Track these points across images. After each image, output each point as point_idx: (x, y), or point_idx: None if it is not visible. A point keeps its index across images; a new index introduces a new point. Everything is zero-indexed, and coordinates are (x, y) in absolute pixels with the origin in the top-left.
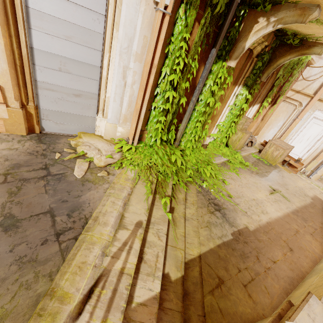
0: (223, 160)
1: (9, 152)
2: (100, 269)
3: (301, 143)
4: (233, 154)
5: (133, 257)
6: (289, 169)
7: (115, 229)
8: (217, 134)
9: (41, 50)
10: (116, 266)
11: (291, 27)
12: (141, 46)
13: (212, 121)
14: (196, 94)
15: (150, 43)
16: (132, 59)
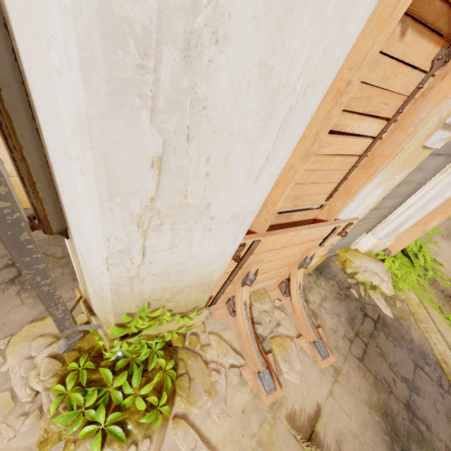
0: None
1: (328, 304)
2: None
3: None
4: None
5: None
6: None
7: None
8: None
9: None
10: None
11: None
12: None
13: None
14: None
15: None
16: None
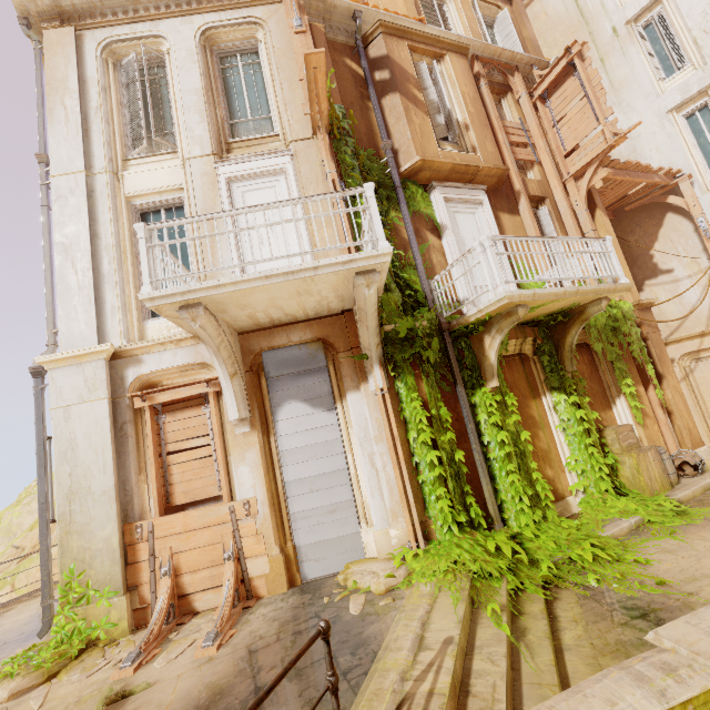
0: (629, 524)
1: (276, 613)
2: (401, 694)
3: None
4: (649, 503)
5: (445, 675)
6: None
7: (414, 653)
8: (580, 481)
9: (293, 480)
10: (422, 688)
11: (533, 315)
12: (377, 428)
13: (550, 464)
14: (472, 438)
15: (383, 421)
16: (373, 443)
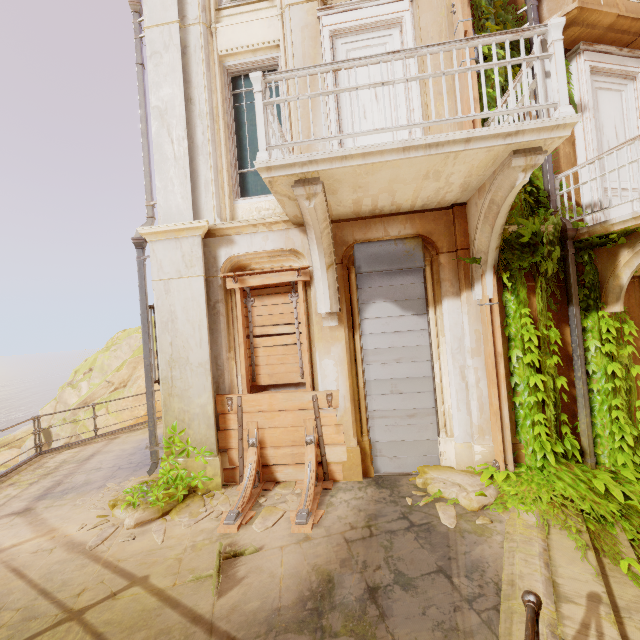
0: None
1: (358, 502)
2: None
3: None
4: None
5: None
6: None
7: (552, 601)
8: None
9: (374, 380)
10: None
11: None
12: (475, 340)
13: None
14: (578, 366)
15: (485, 334)
16: (468, 356)
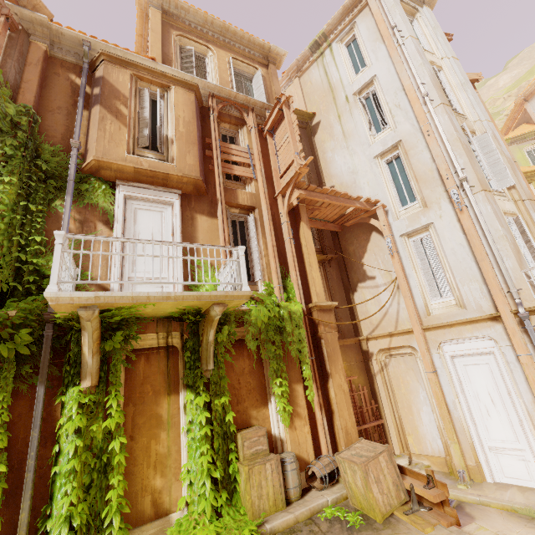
0: None
1: None
2: None
3: (491, 414)
4: (234, 534)
5: None
6: (429, 516)
7: None
8: (188, 495)
9: None
10: None
11: (162, 313)
12: None
13: (164, 471)
14: (29, 449)
15: None
16: None
